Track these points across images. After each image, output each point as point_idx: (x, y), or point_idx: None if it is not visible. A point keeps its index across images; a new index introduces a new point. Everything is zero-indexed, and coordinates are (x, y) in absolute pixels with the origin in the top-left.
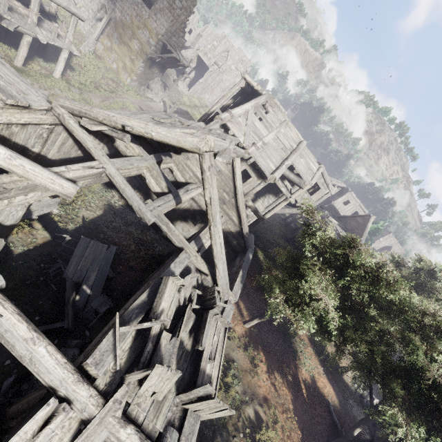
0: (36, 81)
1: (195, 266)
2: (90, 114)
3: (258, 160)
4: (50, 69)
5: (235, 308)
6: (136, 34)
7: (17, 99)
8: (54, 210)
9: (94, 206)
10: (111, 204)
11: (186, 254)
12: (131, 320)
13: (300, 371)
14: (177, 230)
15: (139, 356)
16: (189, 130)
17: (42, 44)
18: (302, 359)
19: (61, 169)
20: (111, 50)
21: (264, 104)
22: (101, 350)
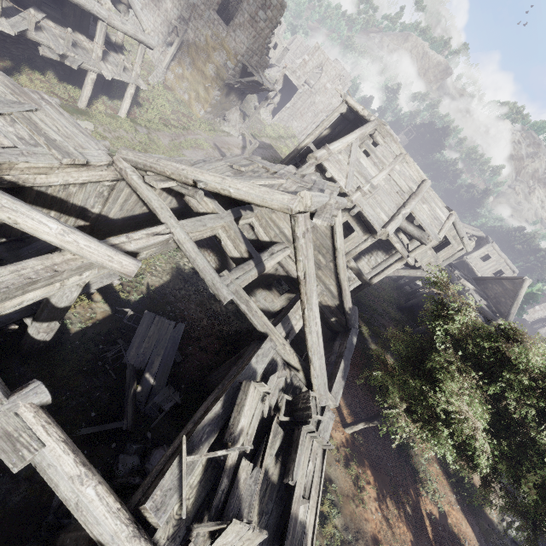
0: (101, 124)
1: (282, 357)
2: (156, 167)
3: (365, 210)
4: (116, 107)
5: None
6: (211, 57)
7: (74, 156)
8: (114, 282)
9: (161, 271)
10: (180, 266)
11: (271, 343)
12: (201, 442)
13: (423, 500)
14: (258, 300)
15: (211, 493)
16: (277, 181)
17: (107, 80)
18: (425, 482)
19: (121, 240)
20: (183, 79)
21: (372, 133)
22: (163, 488)
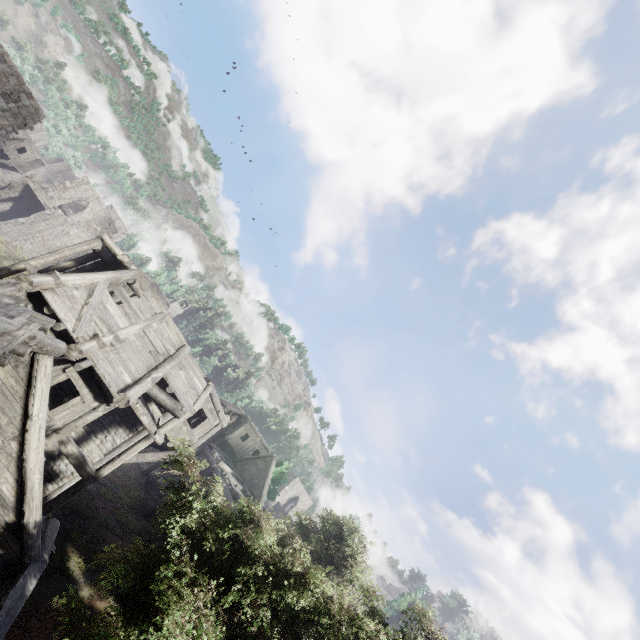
0: None
1: None
2: None
3: (100, 365)
4: None
5: None
6: None
7: None
8: None
9: None
10: None
11: None
12: None
13: None
14: None
15: None
16: None
17: None
18: None
19: None
20: None
21: (132, 283)
22: None
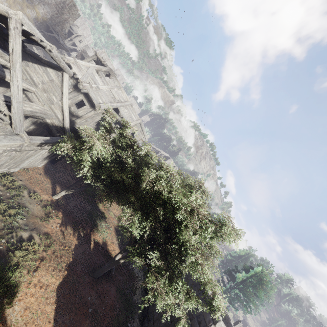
0: None
1: None
2: None
3: (90, 93)
4: None
5: (49, 187)
6: (25, 10)
7: None
8: None
9: None
10: None
11: None
12: None
13: (94, 235)
14: None
15: None
16: None
17: None
18: (100, 230)
19: None
20: None
21: (108, 75)
22: None
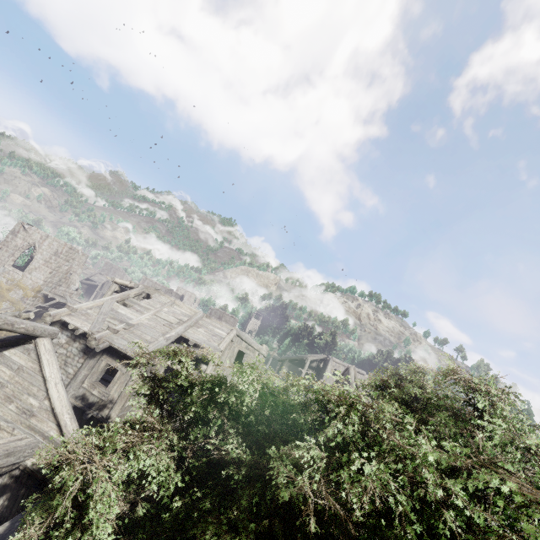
0: None
1: None
2: None
3: (115, 342)
4: None
5: None
6: (6, 297)
7: None
8: None
9: None
10: None
11: None
12: None
13: None
14: None
15: None
16: None
17: None
18: None
19: None
20: None
21: (147, 297)
22: None
